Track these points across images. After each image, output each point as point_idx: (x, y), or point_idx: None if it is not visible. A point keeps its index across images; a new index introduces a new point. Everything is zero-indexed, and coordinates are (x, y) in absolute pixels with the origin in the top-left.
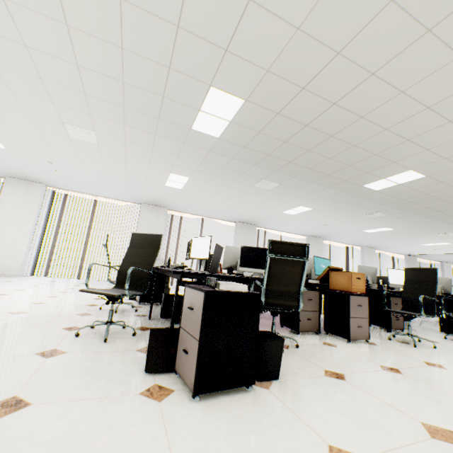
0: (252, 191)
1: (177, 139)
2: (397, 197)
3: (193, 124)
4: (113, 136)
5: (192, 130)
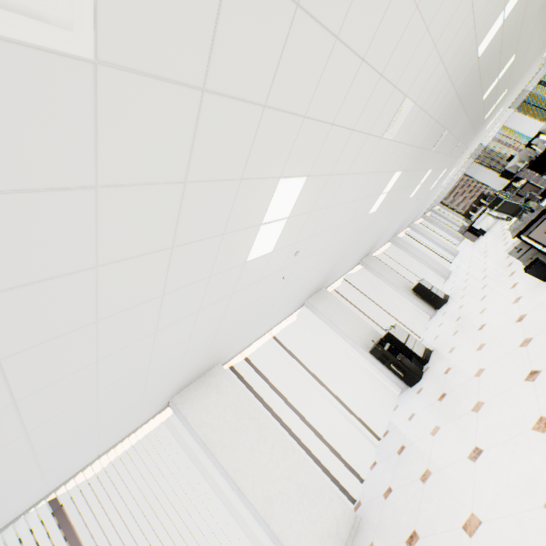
0: (421, 165)
1: (454, 80)
2: (483, 104)
3: (483, 40)
4: (419, 105)
5: (475, 53)
